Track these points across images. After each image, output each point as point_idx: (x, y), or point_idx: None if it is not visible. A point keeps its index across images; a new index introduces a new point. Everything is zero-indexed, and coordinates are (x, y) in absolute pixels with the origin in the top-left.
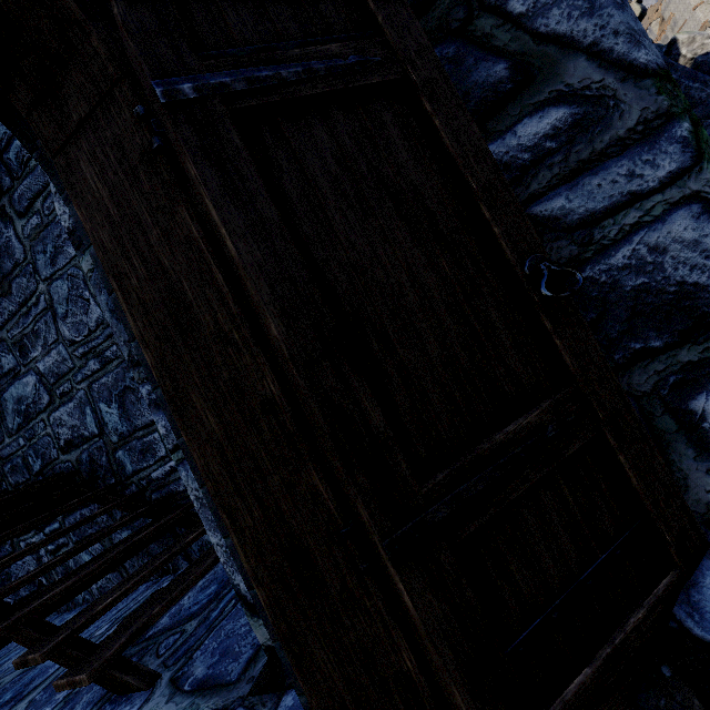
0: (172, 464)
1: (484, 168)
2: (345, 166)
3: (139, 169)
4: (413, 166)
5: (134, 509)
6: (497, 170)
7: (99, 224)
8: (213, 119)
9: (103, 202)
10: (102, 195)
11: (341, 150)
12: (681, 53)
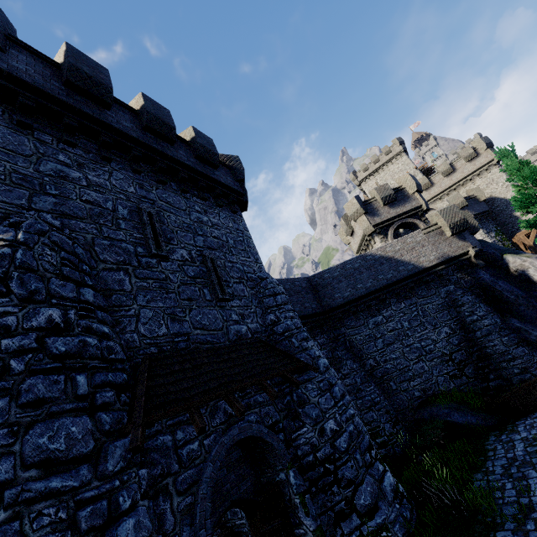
0: (242, 521)
1: (294, 536)
2: (278, 536)
3: (258, 531)
4: (286, 535)
5: (230, 533)
6: (296, 536)
7: (253, 533)
8: (266, 534)
9: (254, 531)
10: (254, 530)
11: (278, 534)
12: (509, 266)
